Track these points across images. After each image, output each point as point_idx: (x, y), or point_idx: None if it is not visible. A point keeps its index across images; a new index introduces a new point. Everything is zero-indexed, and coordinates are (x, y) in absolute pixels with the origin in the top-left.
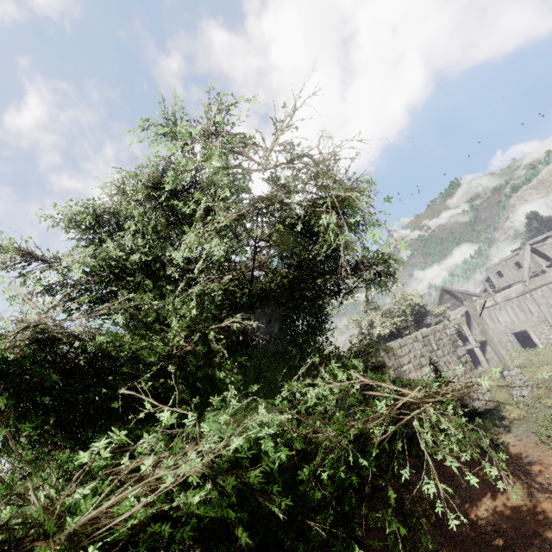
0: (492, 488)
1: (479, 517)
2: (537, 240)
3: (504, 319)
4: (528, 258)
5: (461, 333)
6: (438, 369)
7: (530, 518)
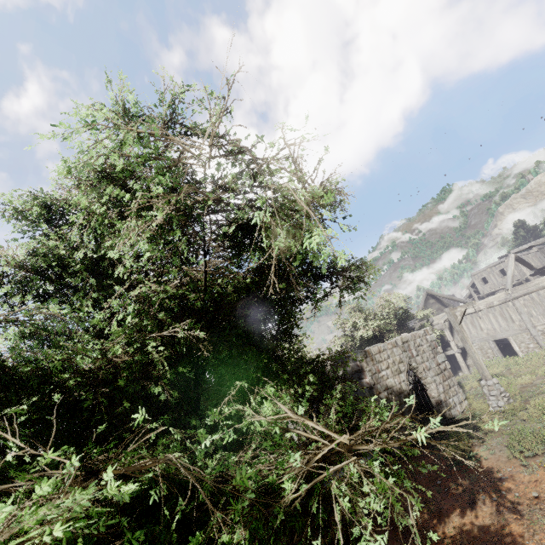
0: (461, 504)
1: (446, 535)
2: (522, 249)
3: (486, 326)
4: (512, 266)
5: (444, 338)
6: (417, 375)
7: (497, 540)
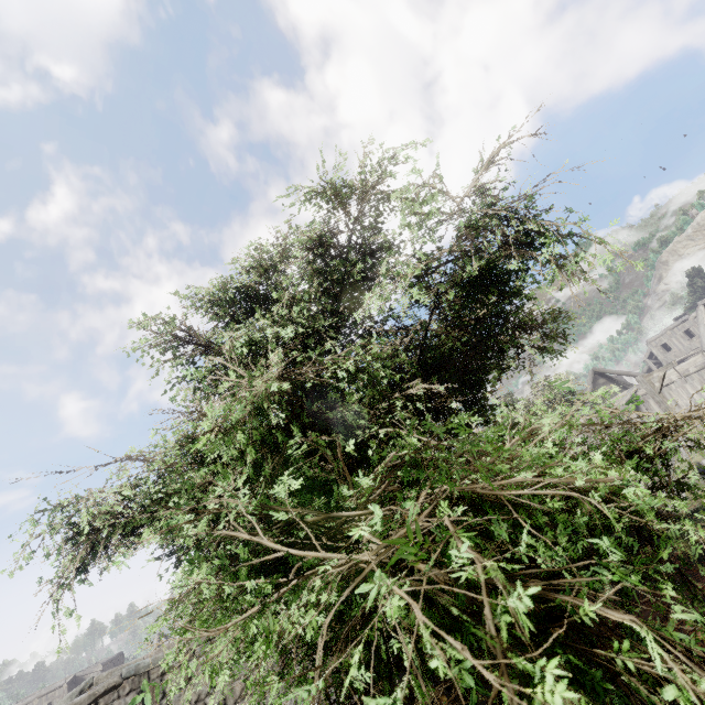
0: None
1: None
2: None
3: (685, 401)
4: (704, 321)
5: None
6: None
7: None
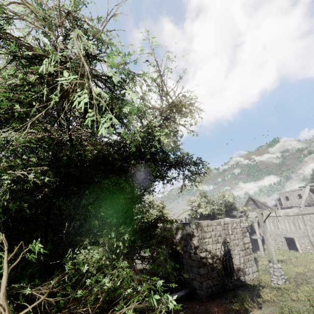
0: None
1: None
2: None
3: (282, 227)
4: (306, 193)
5: (253, 227)
6: (228, 247)
7: None
